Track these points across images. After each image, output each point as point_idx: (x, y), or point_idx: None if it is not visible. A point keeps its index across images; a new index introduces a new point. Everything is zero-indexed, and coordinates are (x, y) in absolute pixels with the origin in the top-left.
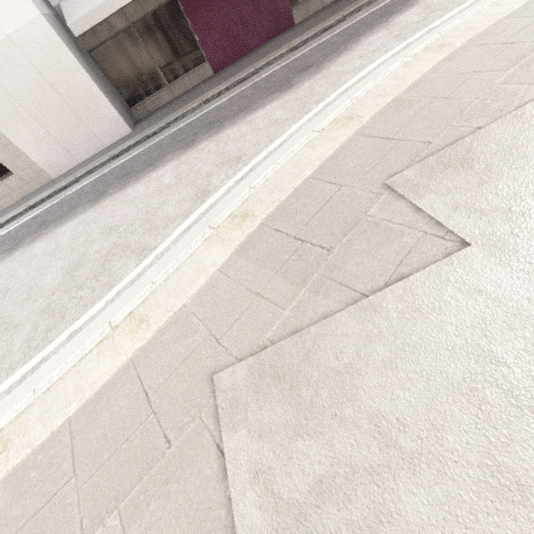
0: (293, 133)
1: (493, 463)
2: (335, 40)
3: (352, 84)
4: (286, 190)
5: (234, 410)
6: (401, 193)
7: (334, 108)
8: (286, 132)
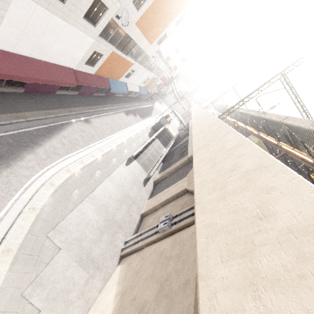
0: (10, 208)
1: (64, 277)
2: (10, 141)
3: (28, 186)
4: (21, 239)
5: (30, 296)
6: (50, 238)
7: (24, 198)
8: (6, 205)
